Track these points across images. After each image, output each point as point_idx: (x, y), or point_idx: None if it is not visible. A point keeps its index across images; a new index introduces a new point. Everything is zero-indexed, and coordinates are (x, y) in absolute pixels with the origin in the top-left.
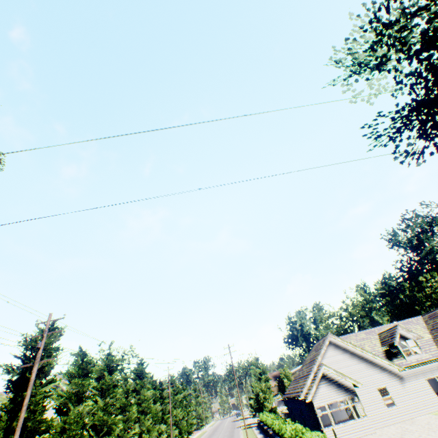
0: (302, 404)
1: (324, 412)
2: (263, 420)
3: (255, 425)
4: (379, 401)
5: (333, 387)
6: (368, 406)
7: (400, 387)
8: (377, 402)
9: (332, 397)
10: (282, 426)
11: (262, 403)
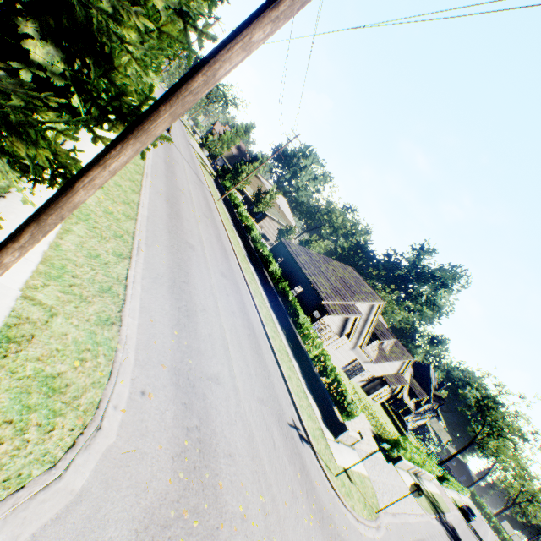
0: (311, 296)
1: (320, 324)
2: (232, 199)
3: (211, 174)
4: (334, 342)
5: (341, 324)
6: (329, 339)
7: (347, 349)
8: (333, 342)
9: (333, 326)
10: (287, 289)
11: (236, 179)
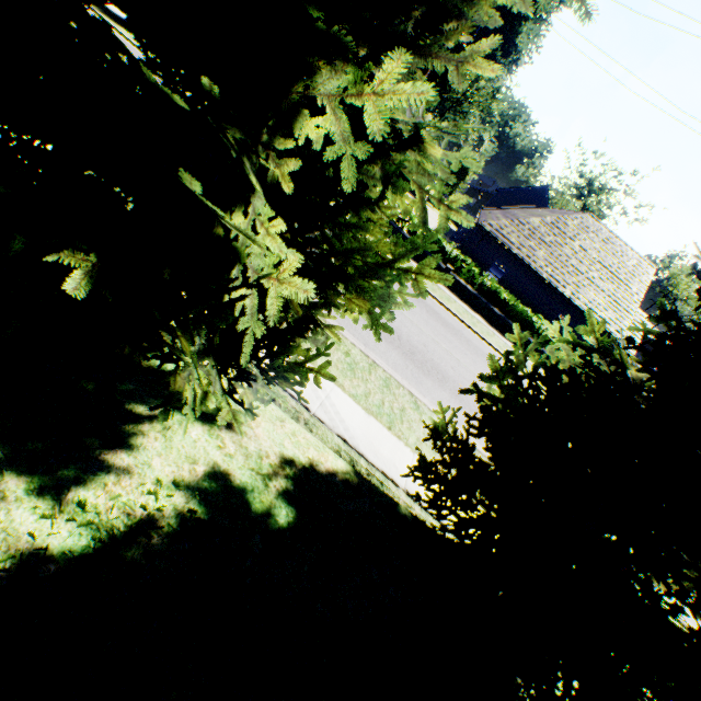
0: None
1: None
2: None
3: None
4: None
5: None
6: None
7: None
8: None
9: None
10: None
11: None
